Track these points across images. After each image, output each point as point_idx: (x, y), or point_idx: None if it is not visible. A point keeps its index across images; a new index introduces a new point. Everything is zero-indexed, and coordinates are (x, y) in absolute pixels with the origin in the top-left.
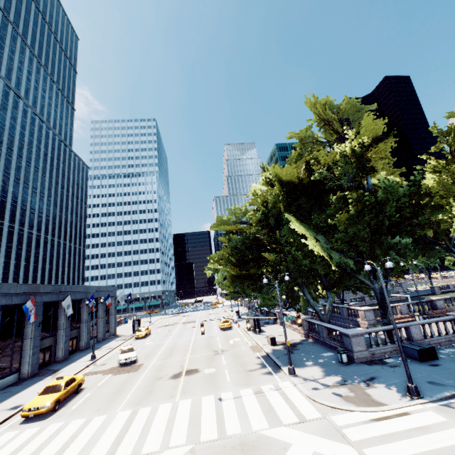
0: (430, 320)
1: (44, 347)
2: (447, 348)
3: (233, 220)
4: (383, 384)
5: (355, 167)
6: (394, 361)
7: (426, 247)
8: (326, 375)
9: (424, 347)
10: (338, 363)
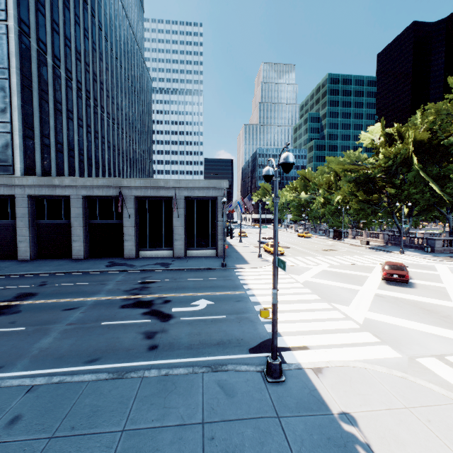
0: None
1: None
2: None
3: (349, 161)
4: None
5: None
6: None
7: None
8: (423, 254)
9: None
10: (424, 252)
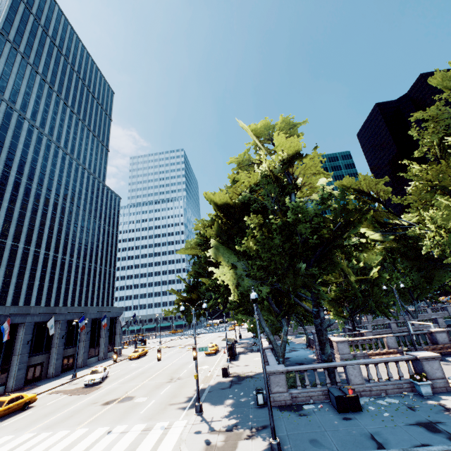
0: (374, 360)
1: (35, 363)
2: (391, 398)
3: (199, 243)
4: (265, 436)
5: (277, 186)
6: (312, 408)
7: (432, 265)
8: (227, 417)
9: (346, 394)
10: (254, 404)
